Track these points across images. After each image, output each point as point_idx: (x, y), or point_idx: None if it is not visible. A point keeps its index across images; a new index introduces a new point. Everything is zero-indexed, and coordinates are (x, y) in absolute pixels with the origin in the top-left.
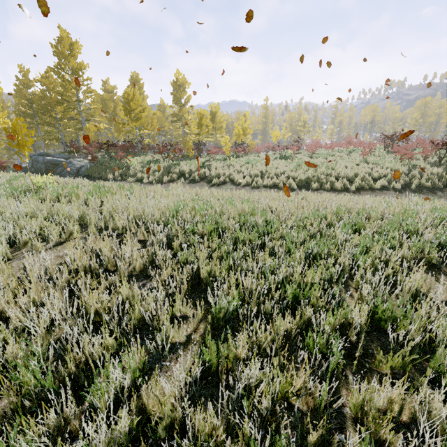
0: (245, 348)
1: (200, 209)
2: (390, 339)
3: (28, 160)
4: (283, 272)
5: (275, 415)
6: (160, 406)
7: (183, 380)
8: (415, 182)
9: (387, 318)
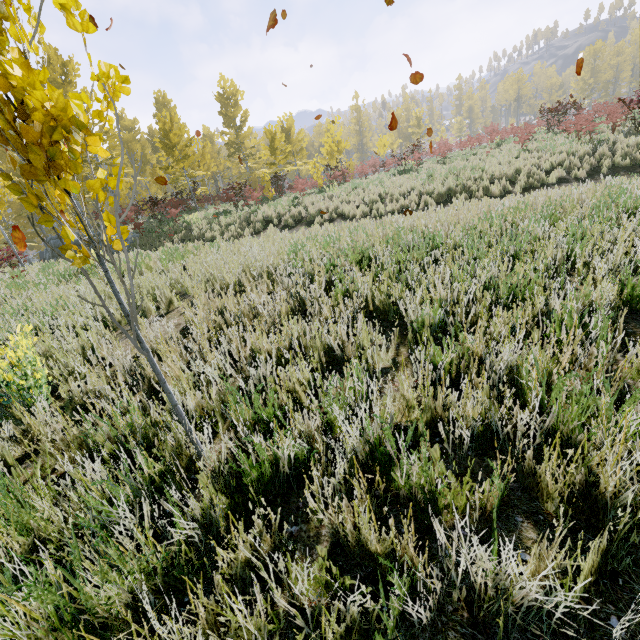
0: (482, 344)
1: (326, 245)
2: None
3: (41, 252)
4: (486, 272)
5: (551, 389)
6: (407, 412)
7: (429, 375)
8: (606, 164)
9: None
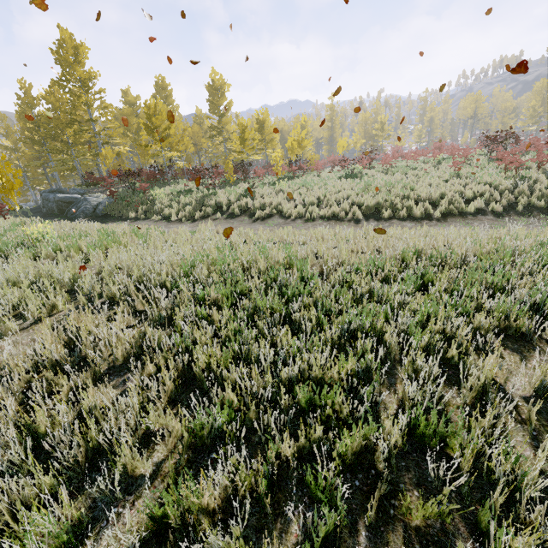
0: (214, 497)
1: (221, 263)
2: (430, 470)
3: None
4: (298, 364)
5: None
6: None
7: None
8: (522, 201)
9: (433, 433)
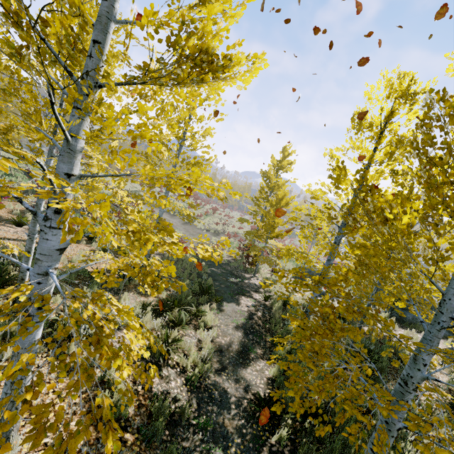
0: None
1: None
2: None
3: None
4: None
5: None
6: None
7: None
8: None
9: None
